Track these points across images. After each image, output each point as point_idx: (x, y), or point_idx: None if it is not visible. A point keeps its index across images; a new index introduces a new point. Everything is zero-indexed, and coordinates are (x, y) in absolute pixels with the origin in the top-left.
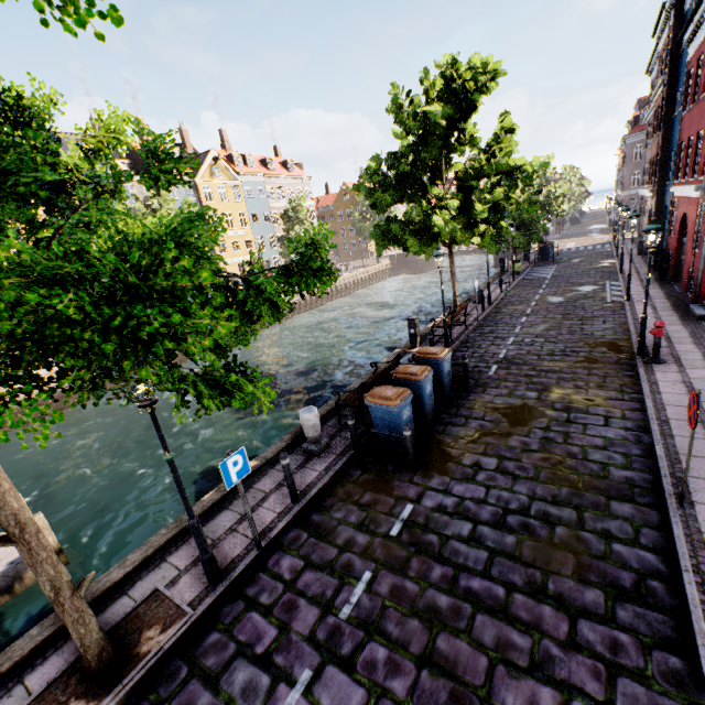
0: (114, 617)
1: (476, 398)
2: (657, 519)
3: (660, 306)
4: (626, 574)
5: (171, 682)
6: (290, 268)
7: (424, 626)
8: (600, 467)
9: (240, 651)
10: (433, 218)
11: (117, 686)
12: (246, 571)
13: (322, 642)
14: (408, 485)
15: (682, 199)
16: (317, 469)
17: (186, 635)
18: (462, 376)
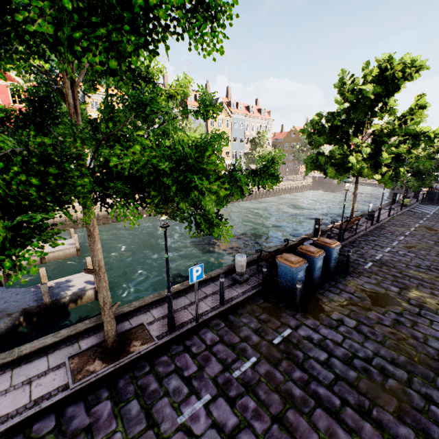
0: (121, 329)
1: (351, 279)
2: None
3: None
4: (436, 428)
5: (140, 370)
6: (255, 171)
7: (281, 400)
8: (436, 352)
9: (176, 370)
10: (349, 157)
11: (116, 361)
12: (187, 331)
13: (219, 384)
14: (291, 317)
15: None
16: (238, 291)
17: (152, 351)
18: (344, 262)
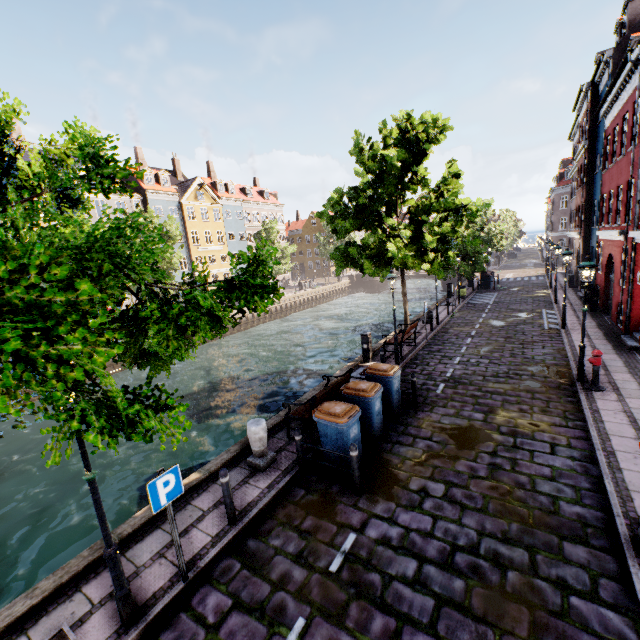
0: None
1: (424, 416)
2: (614, 567)
3: (594, 335)
4: (588, 638)
5: None
6: (232, 282)
7: None
8: (550, 500)
9: None
10: (387, 245)
11: None
12: (166, 609)
13: None
14: (352, 510)
15: (607, 242)
16: (260, 486)
17: None
18: (410, 393)
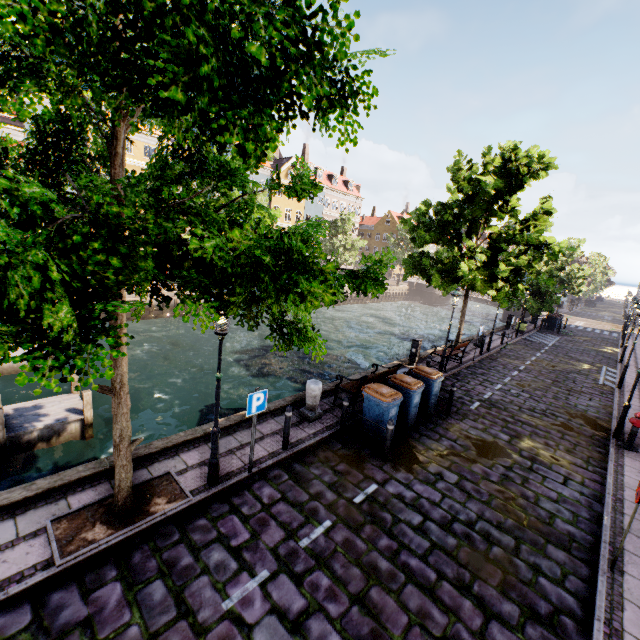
0: (135, 480)
1: (454, 422)
2: (585, 573)
3: None
4: (544, 603)
5: (166, 539)
6: (356, 272)
7: (363, 576)
8: (548, 515)
9: (219, 538)
10: (460, 264)
11: (130, 526)
12: (235, 485)
13: (281, 556)
14: (377, 469)
15: None
16: (307, 431)
17: (183, 512)
18: (446, 400)
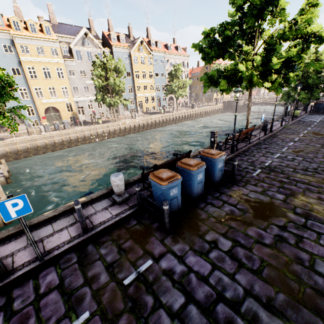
0: None
1: (237, 189)
2: None
3: None
4: None
5: None
6: None
7: None
8: None
9: None
10: (238, 65)
11: None
12: (26, 274)
13: None
14: (158, 243)
15: None
16: (112, 213)
17: None
18: (231, 172)
